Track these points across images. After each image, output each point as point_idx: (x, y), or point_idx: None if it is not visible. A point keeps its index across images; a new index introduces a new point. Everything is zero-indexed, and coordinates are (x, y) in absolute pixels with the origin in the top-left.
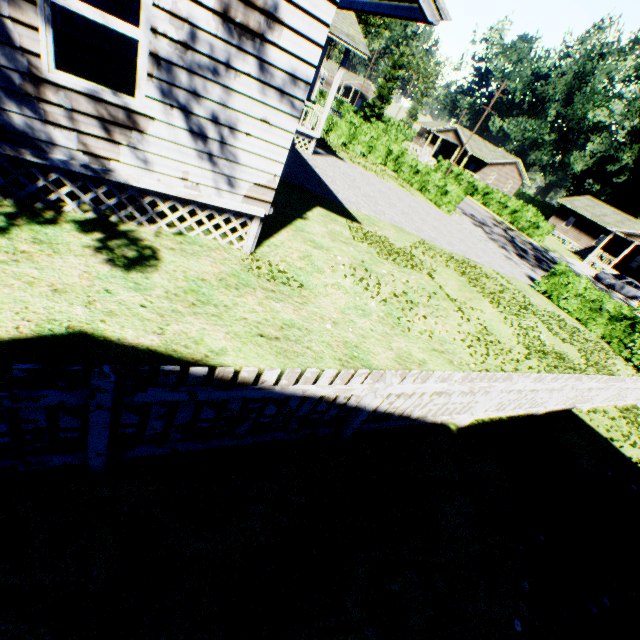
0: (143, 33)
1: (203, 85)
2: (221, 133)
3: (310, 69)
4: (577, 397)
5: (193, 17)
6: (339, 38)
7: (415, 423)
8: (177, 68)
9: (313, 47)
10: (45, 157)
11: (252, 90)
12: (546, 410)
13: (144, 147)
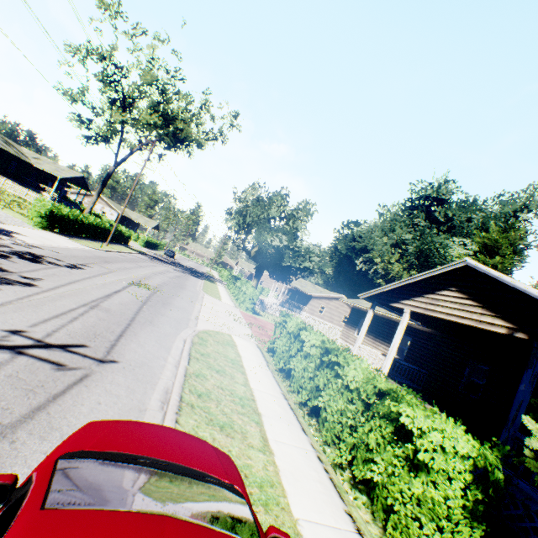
0: None
1: None
2: None
3: None
4: None
5: None
6: (53, 173)
7: None
8: None
9: None
10: None
11: None
12: None
13: None
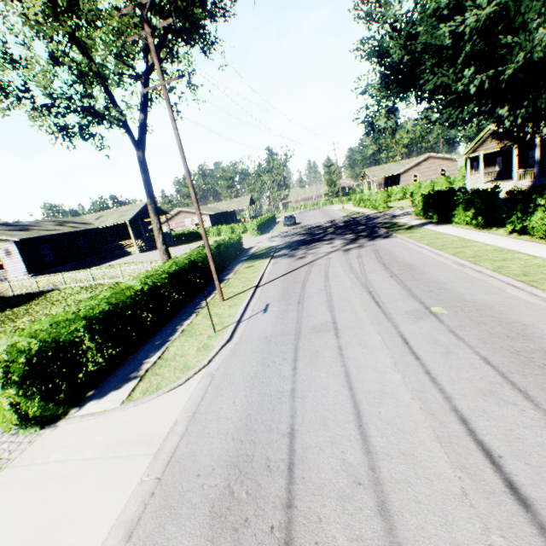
0: (3, 262)
1: (11, 263)
2: (16, 268)
3: (19, 253)
4: (52, 283)
5: (6, 257)
6: (119, 223)
7: (1, 295)
8: (7, 263)
9: (17, 251)
10: (1, 281)
11: (15, 260)
12: (43, 289)
13: (10, 275)
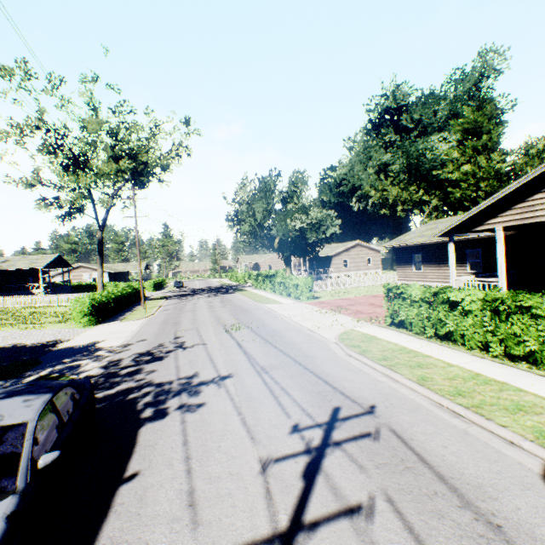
0: None
1: None
2: None
3: None
4: None
5: None
6: (32, 268)
7: None
8: None
9: None
10: None
11: None
12: None
13: None
